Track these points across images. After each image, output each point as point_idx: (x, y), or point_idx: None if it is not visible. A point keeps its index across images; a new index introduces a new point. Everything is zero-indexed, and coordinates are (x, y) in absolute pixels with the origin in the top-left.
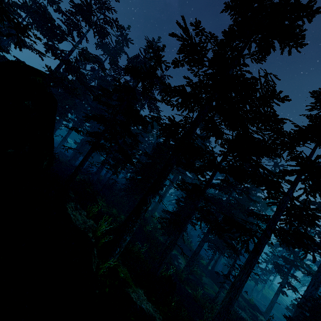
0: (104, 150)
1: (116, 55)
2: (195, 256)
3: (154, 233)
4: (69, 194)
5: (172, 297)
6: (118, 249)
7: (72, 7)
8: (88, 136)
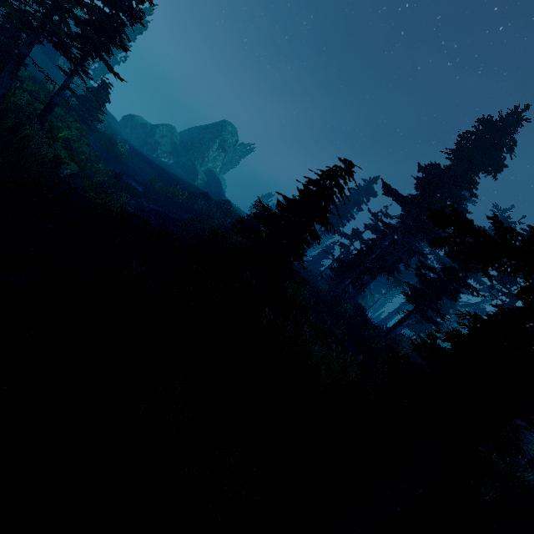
0: None
1: None
2: None
3: None
4: None
5: None
6: None
7: None
8: None
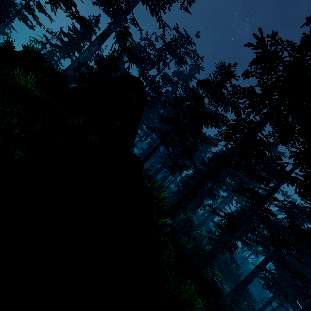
0: (167, 150)
1: (187, 80)
2: (245, 284)
3: (200, 241)
4: (142, 166)
5: (215, 299)
6: (171, 220)
7: (163, 46)
8: (159, 133)
